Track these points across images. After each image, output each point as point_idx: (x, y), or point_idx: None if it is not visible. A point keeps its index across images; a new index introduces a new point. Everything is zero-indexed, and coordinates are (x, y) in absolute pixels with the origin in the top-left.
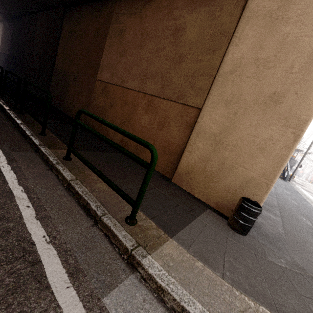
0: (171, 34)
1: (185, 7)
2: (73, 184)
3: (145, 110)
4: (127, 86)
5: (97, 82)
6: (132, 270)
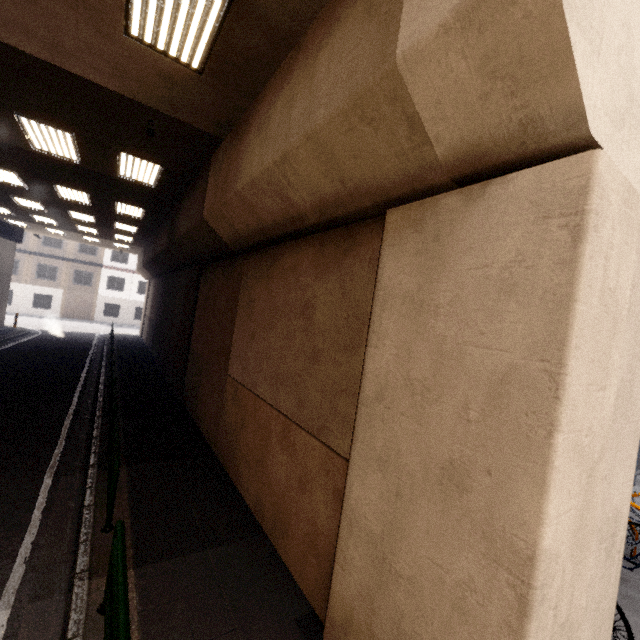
0: (300, 313)
1: (311, 271)
2: None
3: (280, 444)
4: (259, 394)
5: (228, 380)
6: None
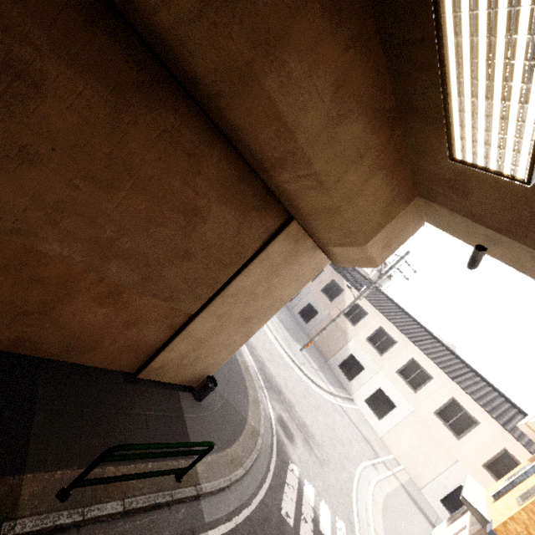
0: (183, 212)
1: (217, 187)
2: (130, 507)
3: (98, 302)
4: (45, 249)
5: None
6: (199, 499)
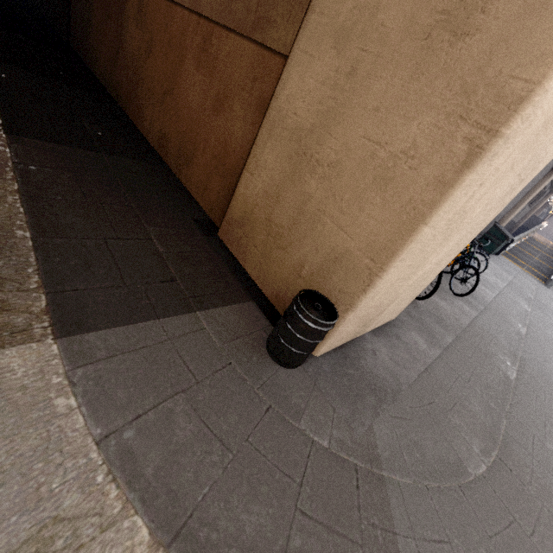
0: None
1: None
2: None
3: (196, 62)
4: None
5: None
6: None
